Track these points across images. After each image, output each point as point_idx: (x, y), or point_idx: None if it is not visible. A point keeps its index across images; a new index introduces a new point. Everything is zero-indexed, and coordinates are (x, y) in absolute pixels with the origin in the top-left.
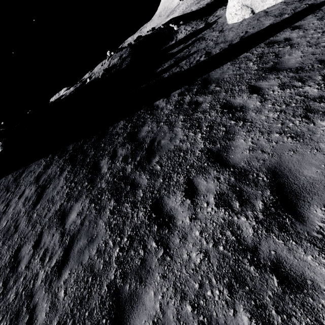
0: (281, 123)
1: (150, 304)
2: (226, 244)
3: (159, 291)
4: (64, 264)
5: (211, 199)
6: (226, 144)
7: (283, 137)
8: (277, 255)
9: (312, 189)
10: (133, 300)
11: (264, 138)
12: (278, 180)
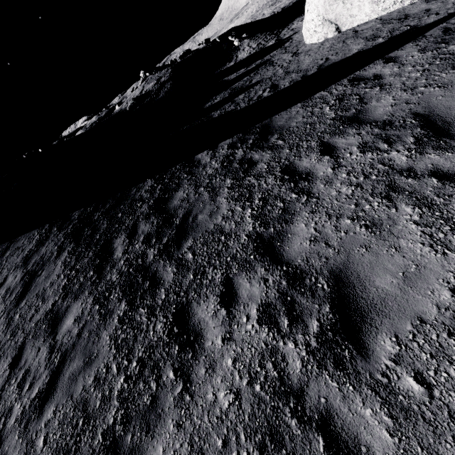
0: (355, 204)
1: None
2: (265, 381)
3: (170, 447)
4: (49, 396)
5: (253, 311)
6: (282, 229)
7: (356, 225)
8: (327, 404)
9: (383, 308)
10: None
11: (332, 224)
12: (342, 290)
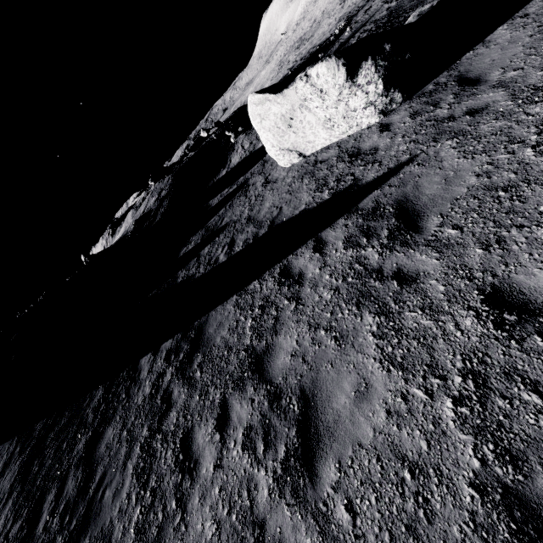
0: None
1: None
2: None
3: None
4: None
5: None
6: None
7: None
8: None
9: None
10: None
11: None
12: None
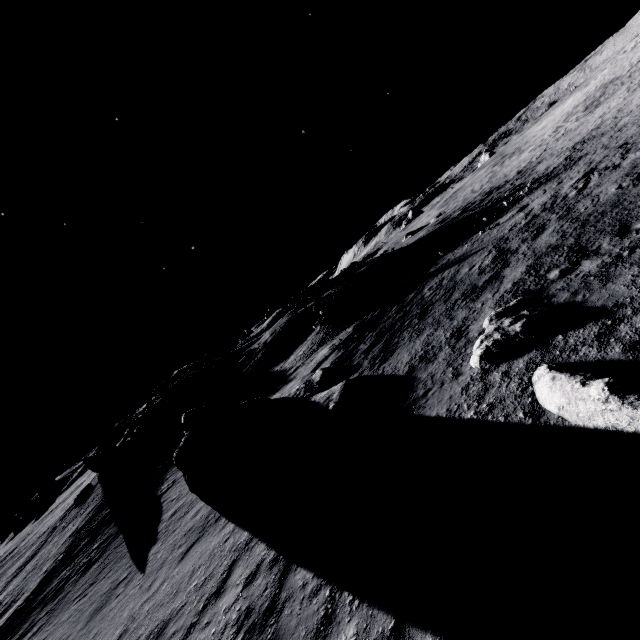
0: None
1: None
2: None
3: None
4: None
5: None
6: None
7: None
8: None
9: None
10: None
11: None
12: None
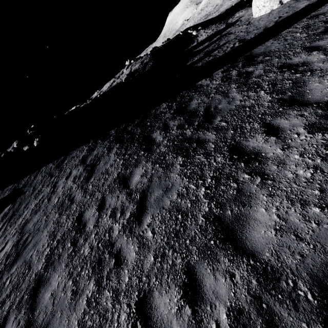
0: None
1: (264, 218)
2: None
3: (270, 206)
4: (142, 213)
5: (301, 130)
6: (298, 90)
7: None
8: None
9: None
10: (241, 220)
11: None
12: None
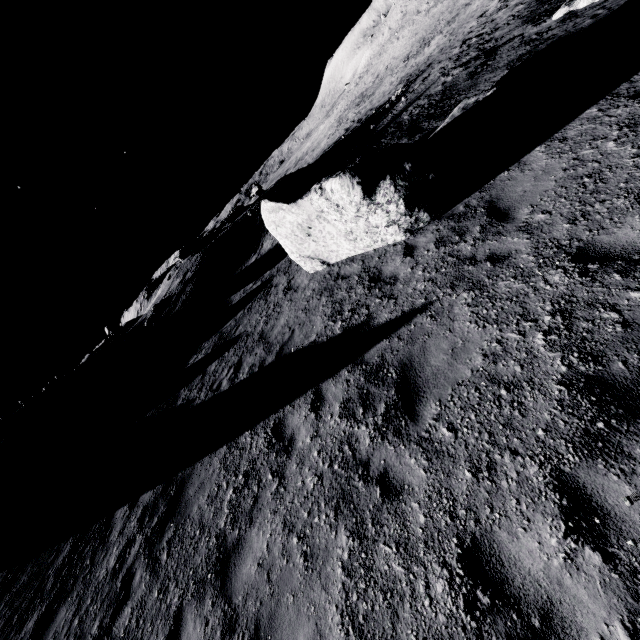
0: None
1: None
2: None
3: None
4: None
5: None
6: None
7: None
8: None
9: None
10: None
11: None
12: None
